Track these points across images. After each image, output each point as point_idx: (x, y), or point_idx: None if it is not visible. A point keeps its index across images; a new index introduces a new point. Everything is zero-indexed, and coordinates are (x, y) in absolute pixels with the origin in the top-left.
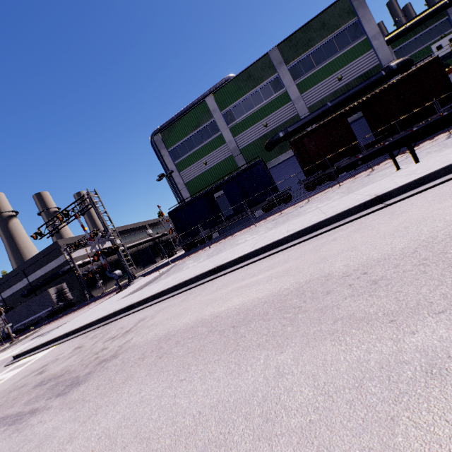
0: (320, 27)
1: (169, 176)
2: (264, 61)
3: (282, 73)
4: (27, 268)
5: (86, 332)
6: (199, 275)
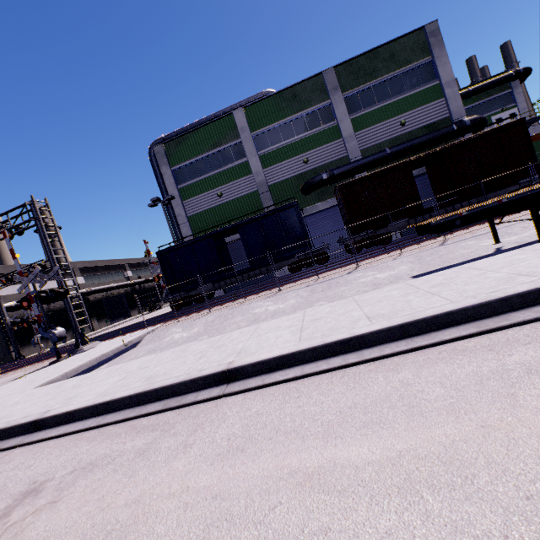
0: (389, 57)
1: (168, 203)
2: (316, 81)
3: (336, 101)
4: None
5: None
6: (190, 381)
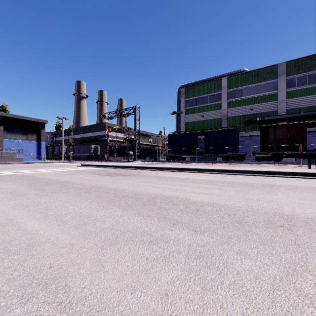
0: None
1: (178, 114)
2: (272, 68)
3: (281, 80)
4: (85, 129)
5: (117, 168)
6: (174, 168)
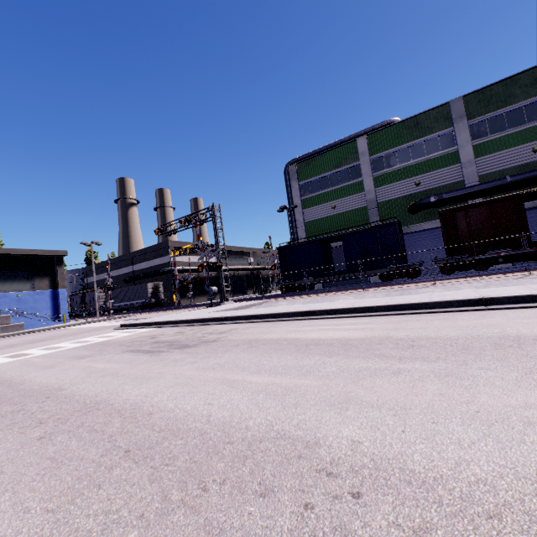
0: (531, 83)
1: (291, 210)
2: (441, 110)
3: (460, 128)
4: (135, 256)
5: (183, 326)
6: (291, 313)
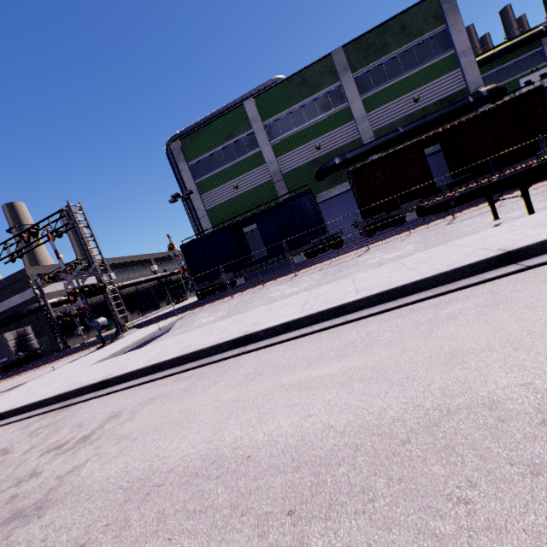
0: (400, 30)
1: (187, 198)
2: (325, 63)
3: (346, 82)
4: None
5: (30, 417)
6: (216, 346)
